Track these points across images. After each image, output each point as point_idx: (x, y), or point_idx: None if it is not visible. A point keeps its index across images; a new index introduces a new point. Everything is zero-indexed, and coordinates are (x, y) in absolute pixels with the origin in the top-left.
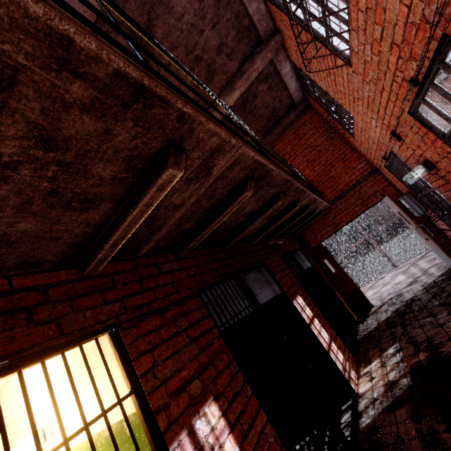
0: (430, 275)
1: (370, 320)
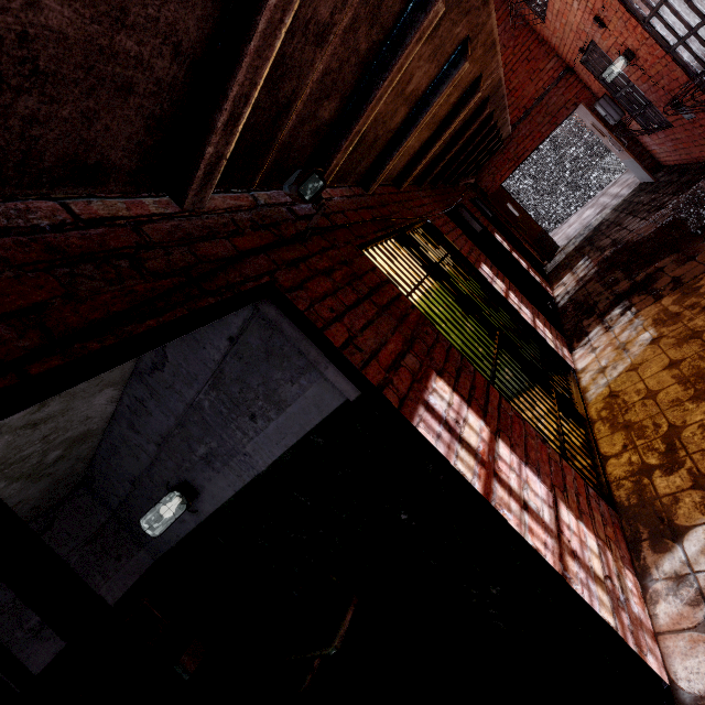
0: (620, 197)
1: (557, 258)
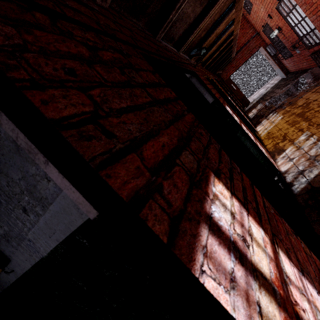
0: (274, 84)
1: (249, 105)
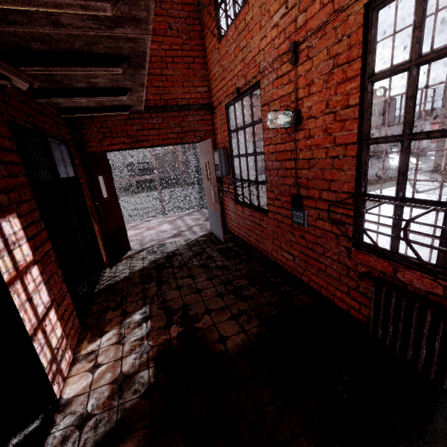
0: (194, 233)
1: (122, 267)
